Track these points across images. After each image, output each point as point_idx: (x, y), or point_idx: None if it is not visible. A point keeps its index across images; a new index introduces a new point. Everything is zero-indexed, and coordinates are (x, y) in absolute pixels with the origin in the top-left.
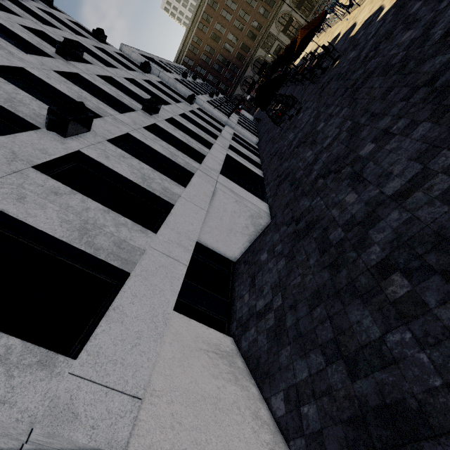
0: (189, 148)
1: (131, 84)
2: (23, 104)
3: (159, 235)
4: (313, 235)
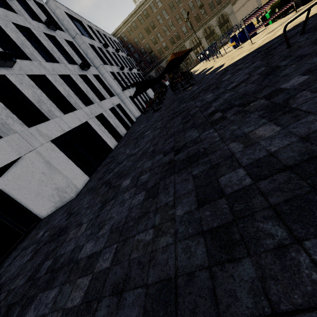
0: (36, 107)
1: (18, 31)
2: None
3: None
4: (50, 247)
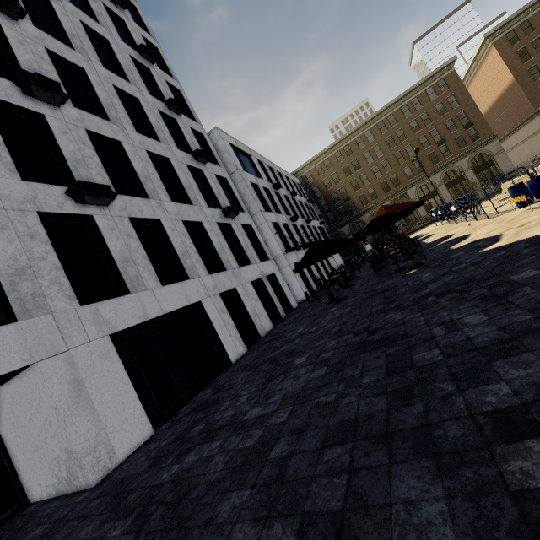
0: (117, 269)
1: (150, 161)
2: None
3: None
4: None
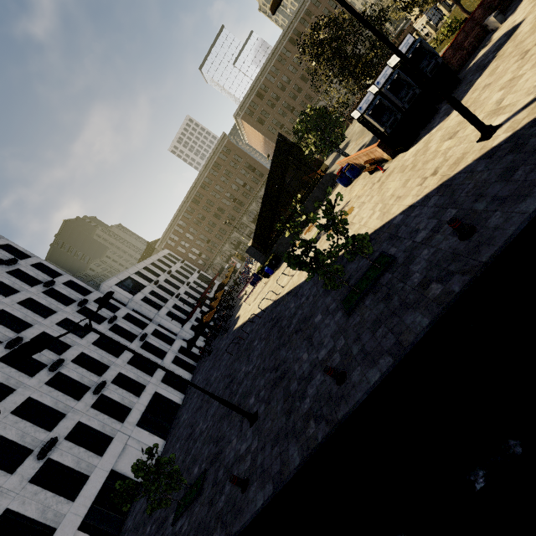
0: (122, 404)
1: (97, 347)
2: (28, 434)
3: (76, 502)
4: None
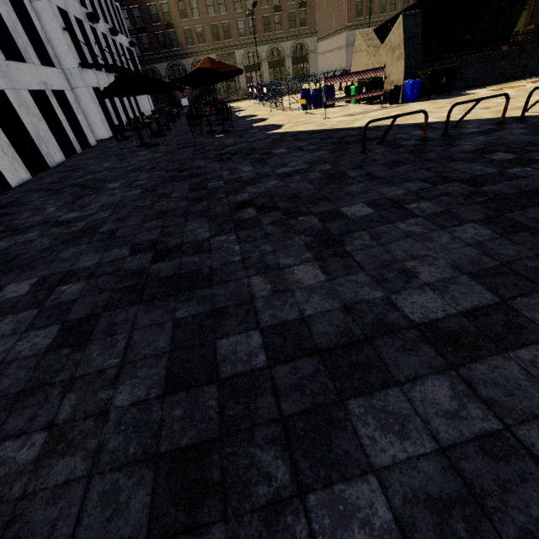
0: None
1: None
2: None
3: None
4: None
